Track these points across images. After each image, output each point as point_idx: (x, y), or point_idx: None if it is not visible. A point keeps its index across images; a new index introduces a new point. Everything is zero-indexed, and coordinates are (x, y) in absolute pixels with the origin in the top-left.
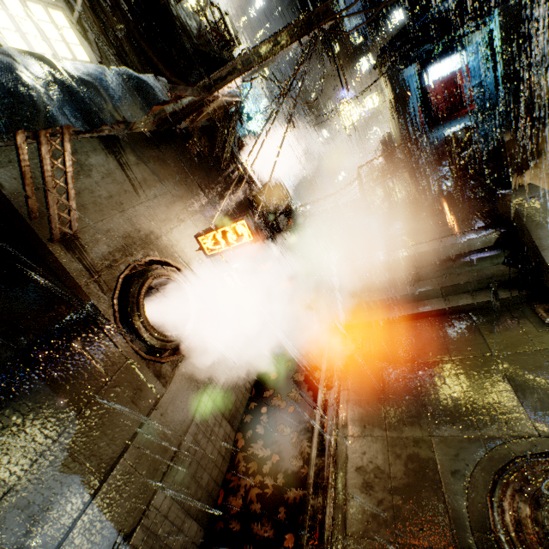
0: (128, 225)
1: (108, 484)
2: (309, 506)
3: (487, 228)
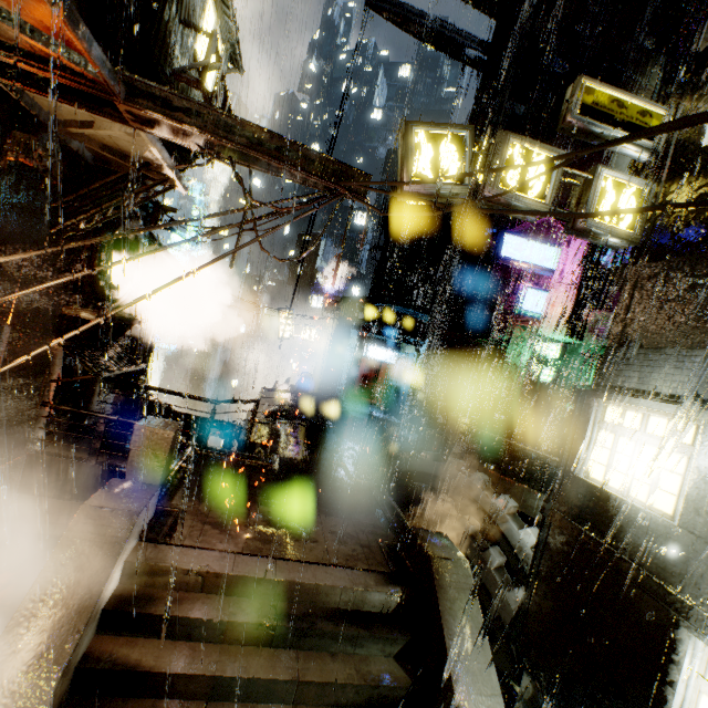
0: None
1: None
2: None
3: (391, 578)
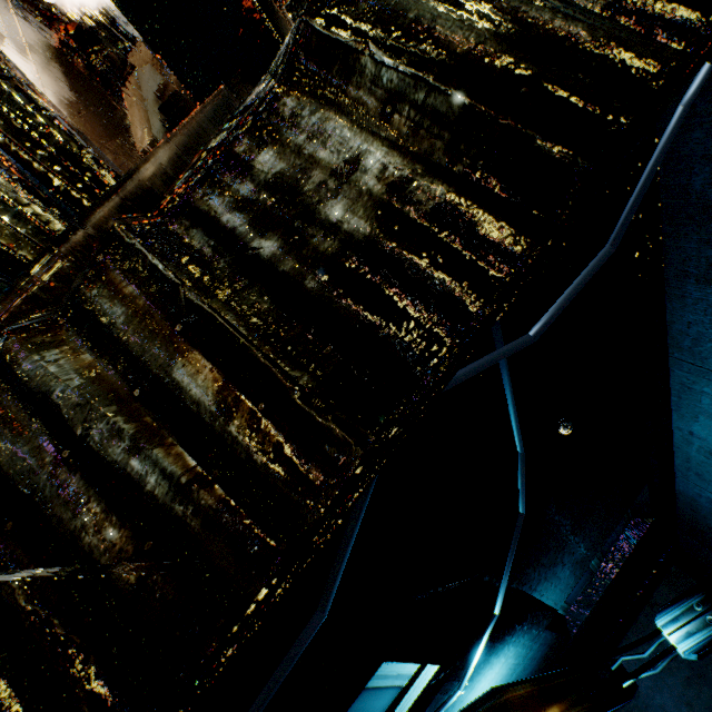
0: None
1: None
2: None
3: None
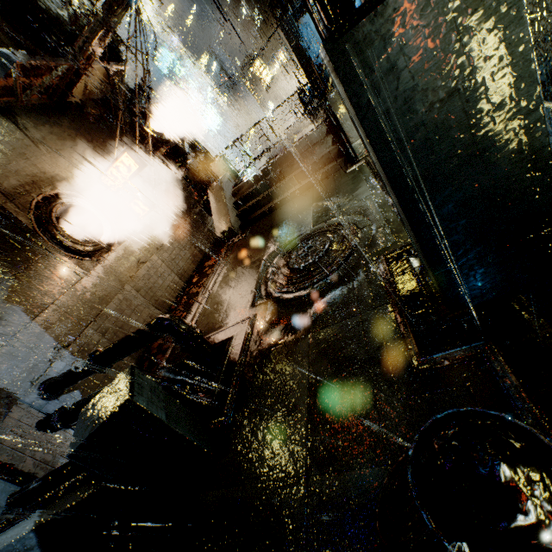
0: (34, 168)
1: (44, 315)
2: (189, 316)
3: (322, 124)
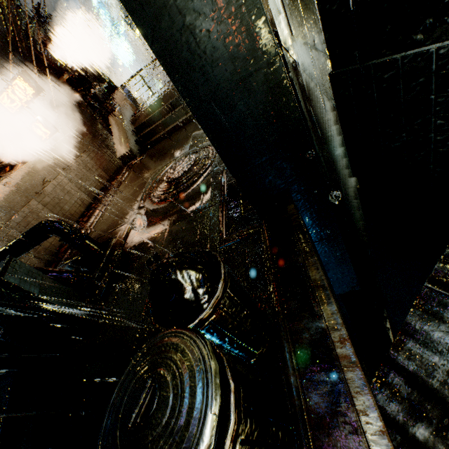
0: None
1: None
2: (88, 224)
3: None
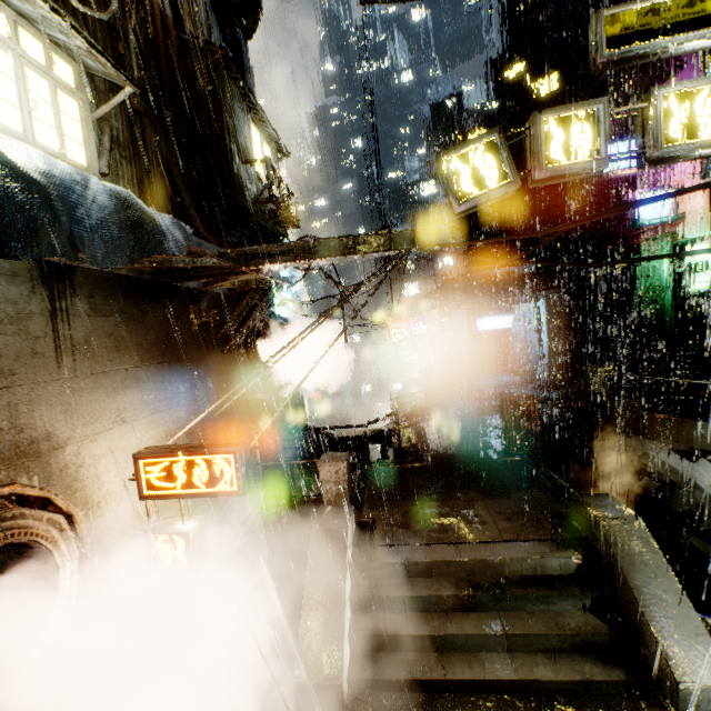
0: (1, 415)
1: None
2: None
3: (564, 544)
